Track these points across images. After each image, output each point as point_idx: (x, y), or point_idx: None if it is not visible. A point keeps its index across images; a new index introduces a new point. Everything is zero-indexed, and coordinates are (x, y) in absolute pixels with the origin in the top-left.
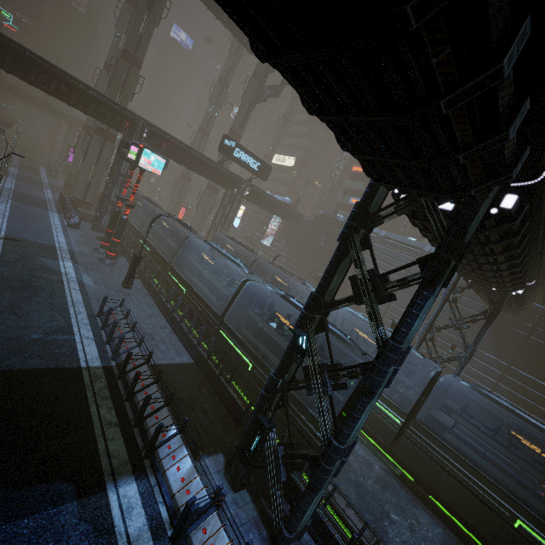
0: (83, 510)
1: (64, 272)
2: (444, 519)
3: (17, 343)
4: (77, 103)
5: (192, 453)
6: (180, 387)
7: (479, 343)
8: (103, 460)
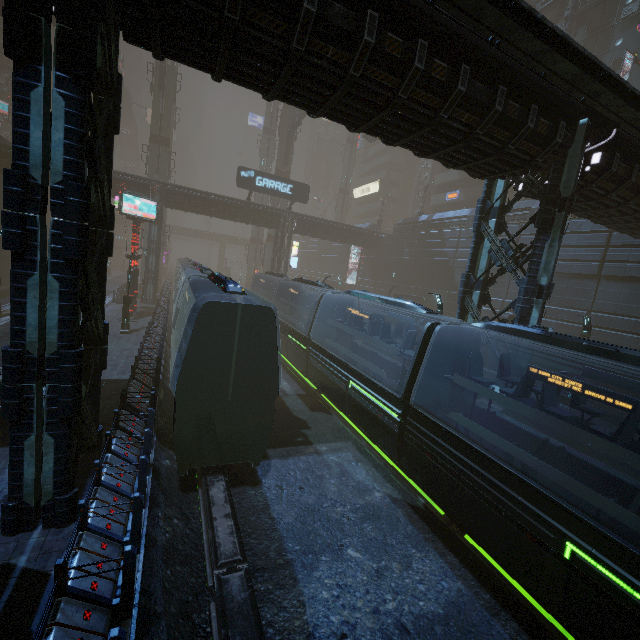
0: None
1: None
2: (482, 573)
3: None
4: None
5: None
6: None
7: (541, 270)
8: None
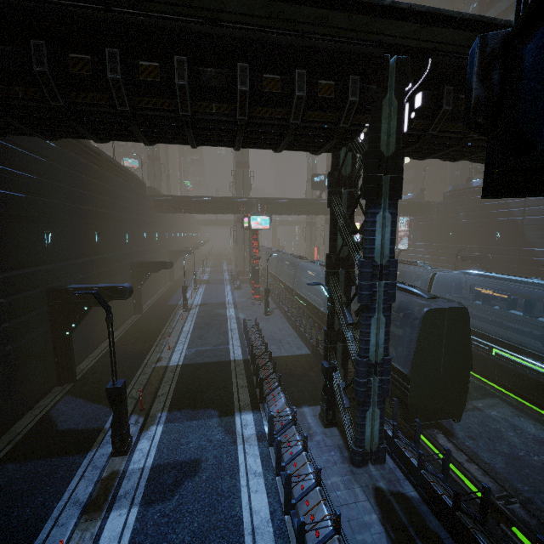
0: (221, 422)
1: (228, 315)
2: None
3: (200, 352)
4: (217, 210)
5: (295, 404)
6: (295, 368)
7: None
8: (235, 402)
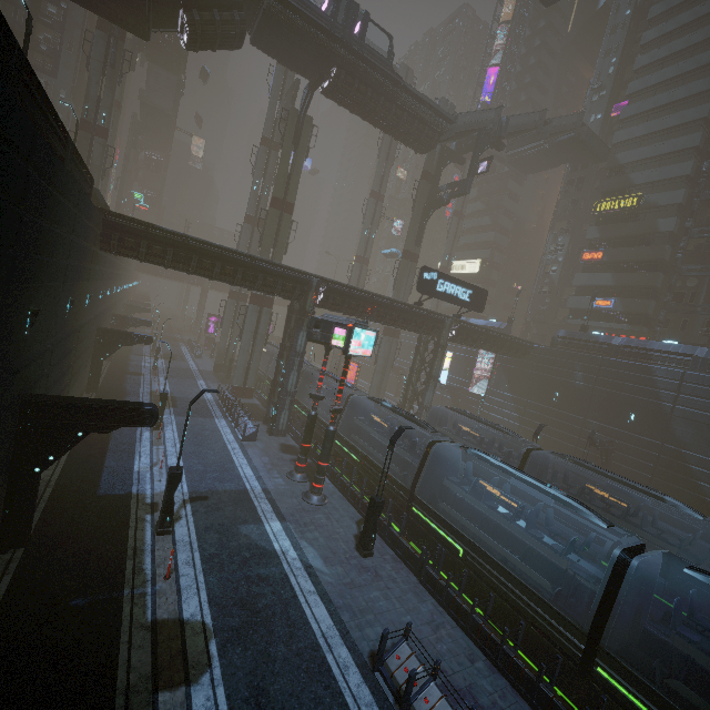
0: None
1: (280, 551)
2: None
3: None
4: (242, 281)
5: None
6: None
7: None
8: None
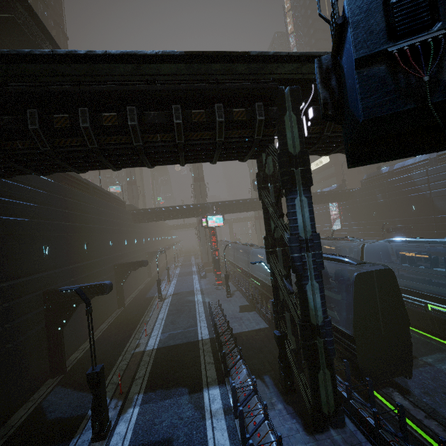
0: (191, 398)
1: (196, 300)
2: None
3: (172, 335)
4: (181, 216)
5: (257, 375)
6: (255, 341)
7: None
8: (203, 378)
